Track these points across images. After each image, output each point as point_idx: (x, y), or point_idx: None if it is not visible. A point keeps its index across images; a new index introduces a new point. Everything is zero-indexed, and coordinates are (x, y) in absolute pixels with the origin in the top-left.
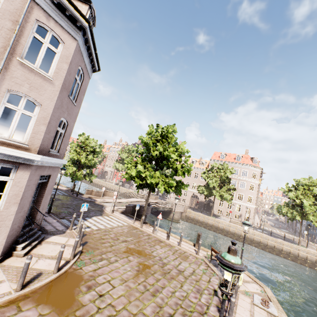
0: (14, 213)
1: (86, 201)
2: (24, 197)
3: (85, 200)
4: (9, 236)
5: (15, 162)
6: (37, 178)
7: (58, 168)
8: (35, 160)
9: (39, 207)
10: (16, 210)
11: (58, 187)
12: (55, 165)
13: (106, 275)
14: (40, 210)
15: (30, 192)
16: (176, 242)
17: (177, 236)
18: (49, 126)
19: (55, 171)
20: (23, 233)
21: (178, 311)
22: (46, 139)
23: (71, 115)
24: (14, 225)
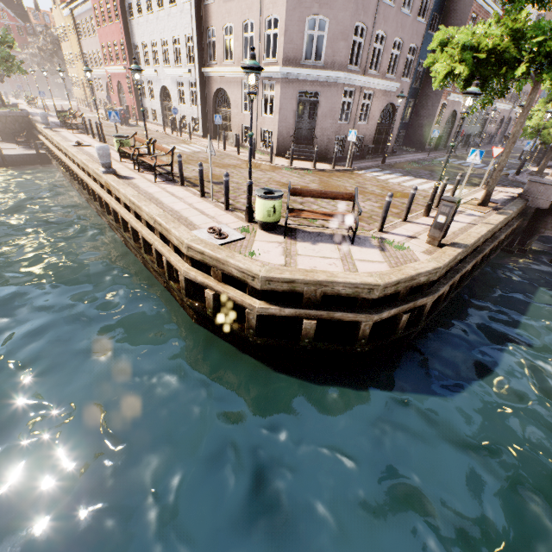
0: (278, 121)
1: (512, 181)
2: (283, 109)
3: (511, 180)
4: (280, 139)
5: (274, 79)
6: (295, 93)
7: (333, 85)
8: (280, 73)
9: (315, 129)
10: (278, 119)
11: (526, 168)
12: (320, 80)
13: (276, 175)
14: (317, 133)
15: (290, 106)
16: (426, 223)
17: (474, 230)
18: (288, 34)
19: (328, 89)
20: (298, 147)
21: (231, 187)
22: (290, 50)
23: (330, 4)
24: (281, 132)
